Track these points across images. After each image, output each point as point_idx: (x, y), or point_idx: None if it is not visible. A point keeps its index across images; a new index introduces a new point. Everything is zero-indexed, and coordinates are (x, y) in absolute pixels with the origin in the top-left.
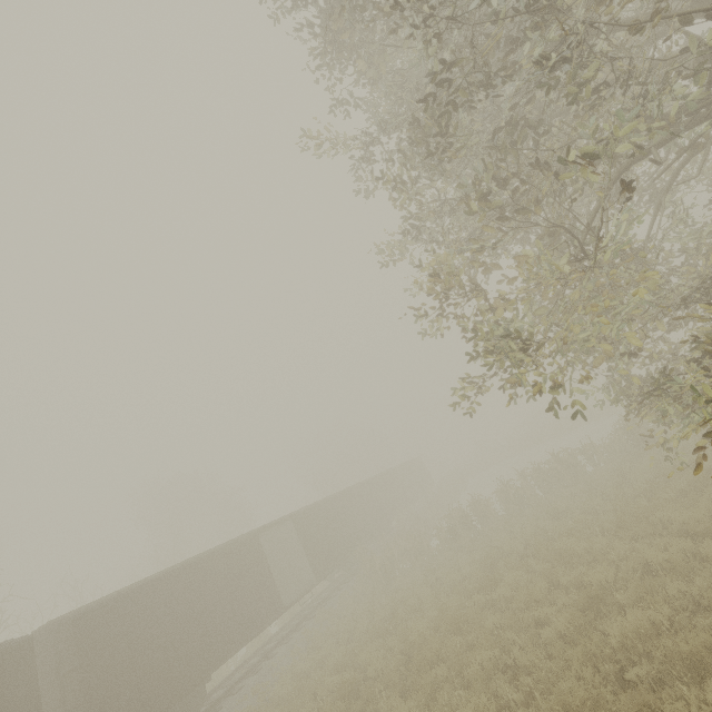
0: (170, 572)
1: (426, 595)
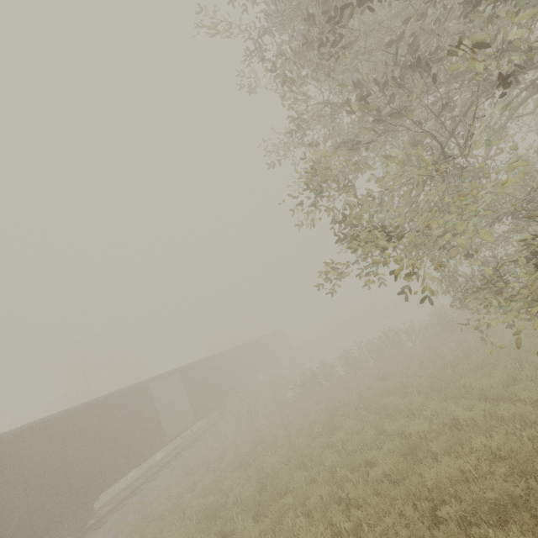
0: (67, 413)
1: (280, 435)
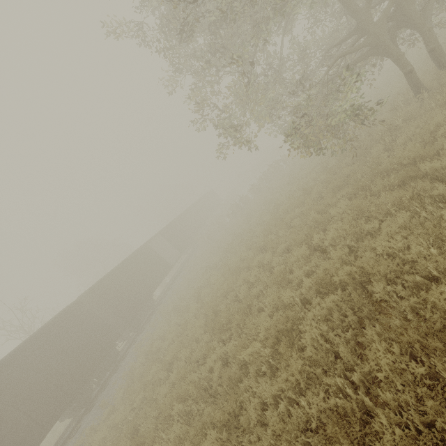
0: (118, 266)
1: (228, 236)
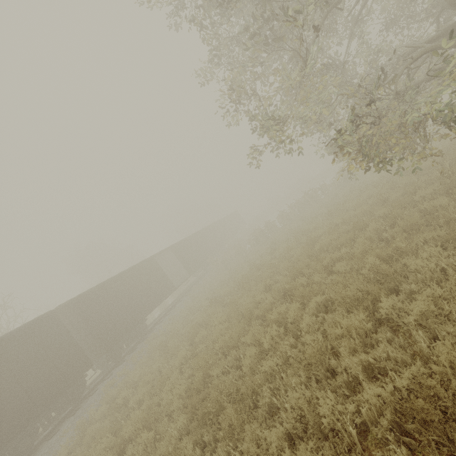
0: (112, 278)
1: (245, 265)
